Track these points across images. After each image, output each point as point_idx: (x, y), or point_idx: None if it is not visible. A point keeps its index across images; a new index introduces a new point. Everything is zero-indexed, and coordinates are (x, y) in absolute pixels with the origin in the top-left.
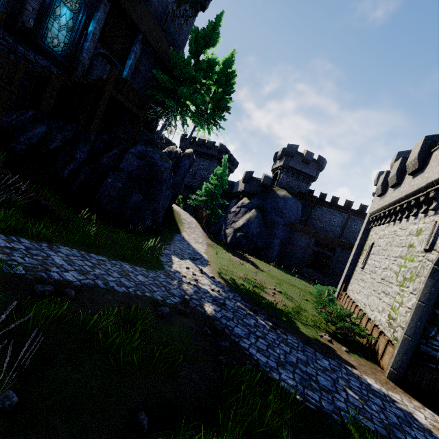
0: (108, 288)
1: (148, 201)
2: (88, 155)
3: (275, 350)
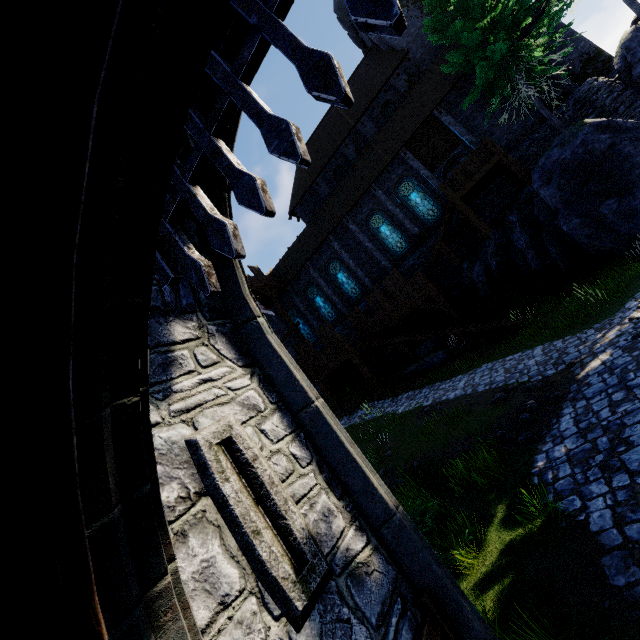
0: (472, 392)
1: (636, 187)
2: (531, 230)
3: (619, 407)
